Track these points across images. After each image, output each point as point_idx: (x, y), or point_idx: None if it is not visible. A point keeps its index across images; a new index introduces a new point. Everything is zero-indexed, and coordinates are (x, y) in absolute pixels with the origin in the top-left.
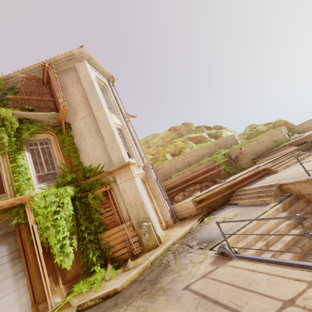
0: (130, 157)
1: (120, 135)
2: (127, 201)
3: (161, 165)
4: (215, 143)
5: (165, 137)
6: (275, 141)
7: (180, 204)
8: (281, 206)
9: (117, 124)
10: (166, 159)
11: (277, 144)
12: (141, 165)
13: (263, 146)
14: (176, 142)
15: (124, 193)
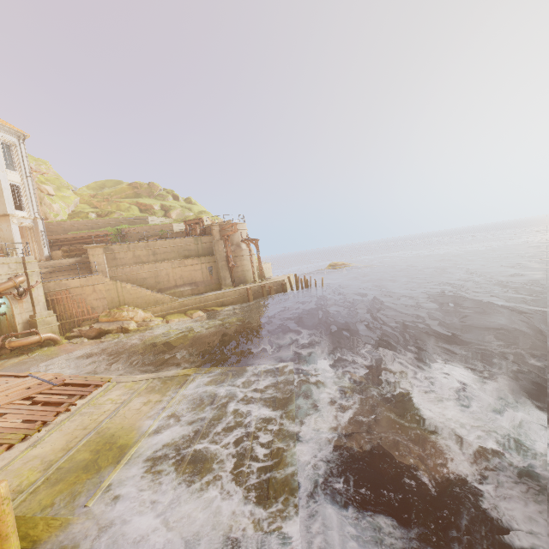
0: (23, 209)
1: (16, 191)
2: (3, 237)
3: (64, 222)
4: (126, 218)
5: (119, 192)
6: (164, 231)
7: (55, 252)
8: (80, 258)
9: (15, 182)
10: (88, 217)
11: (164, 234)
12: (29, 218)
13: (152, 232)
14: (122, 202)
15: (1, 231)
